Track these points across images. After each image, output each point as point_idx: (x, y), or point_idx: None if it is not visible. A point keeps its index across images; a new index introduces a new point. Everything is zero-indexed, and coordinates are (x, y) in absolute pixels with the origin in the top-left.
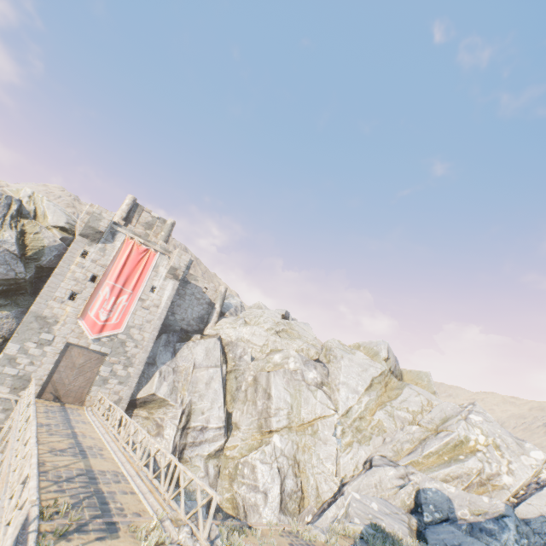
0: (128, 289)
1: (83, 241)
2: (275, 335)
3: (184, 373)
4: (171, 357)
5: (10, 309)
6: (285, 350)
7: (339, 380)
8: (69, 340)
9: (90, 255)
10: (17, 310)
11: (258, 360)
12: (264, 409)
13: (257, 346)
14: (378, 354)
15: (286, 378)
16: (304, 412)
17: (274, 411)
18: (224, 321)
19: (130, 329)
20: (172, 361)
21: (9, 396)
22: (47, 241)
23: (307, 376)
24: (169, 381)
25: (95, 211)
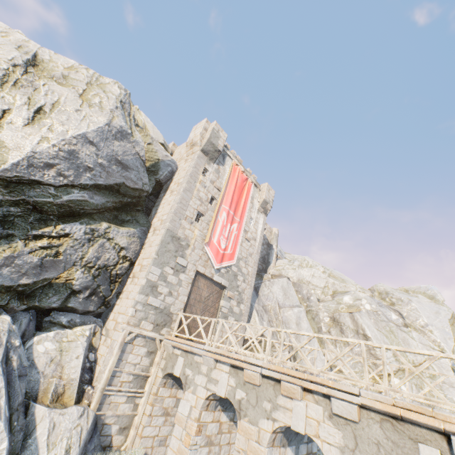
0: (236, 217)
1: (203, 157)
2: (330, 278)
3: (273, 312)
4: (255, 295)
5: (133, 226)
6: (352, 292)
7: (423, 321)
8: (197, 268)
9: (209, 175)
10: (140, 228)
11: (327, 301)
12: (366, 351)
13: (318, 288)
14: (434, 298)
15: (372, 319)
16: (410, 354)
17: (380, 353)
18: (282, 262)
19: (239, 261)
20: (258, 299)
21: (154, 334)
22: (160, 155)
23: (390, 317)
24: (266, 321)
25: (214, 127)
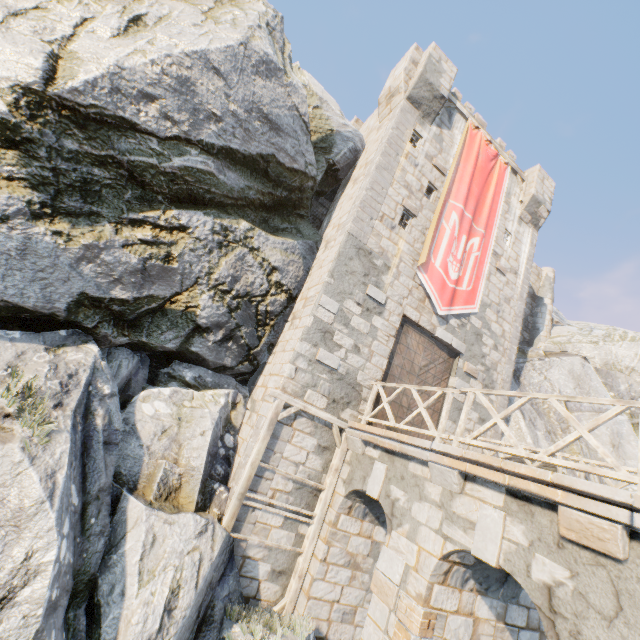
0: (477, 227)
1: (411, 112)
2: None
3: (554, 417)
4: (514, 382)
5: (292, 237)
6: None
7: None
8: (405, 312)
9: (422, 144)
10: (303, 240)
11: None
12: None
13: None
14: None
15: None
16: None
17: None
18: (564, 330)
19: (485, 310)
20: (521, 390)
21: (329, 417)
22: (333, 124)
23: None
24: (541, 431)
25: (431, 53)
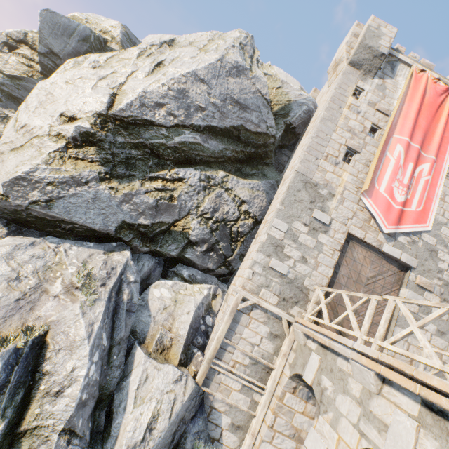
0: (426, 154)
1: (352, 73)
2: None
3: None
4: None
5: (258, 179)
6: None
7: None
8: (350, 230)
9: (364, 95)
10: (266, 181)
11: None
12: None
13: None
14: None
15: None
16: None
17: None
18: None
19: (439, 228)
20: None
21: (279, 311)
22: (291, 96)
23: None
24: None
25: (370, 24)
